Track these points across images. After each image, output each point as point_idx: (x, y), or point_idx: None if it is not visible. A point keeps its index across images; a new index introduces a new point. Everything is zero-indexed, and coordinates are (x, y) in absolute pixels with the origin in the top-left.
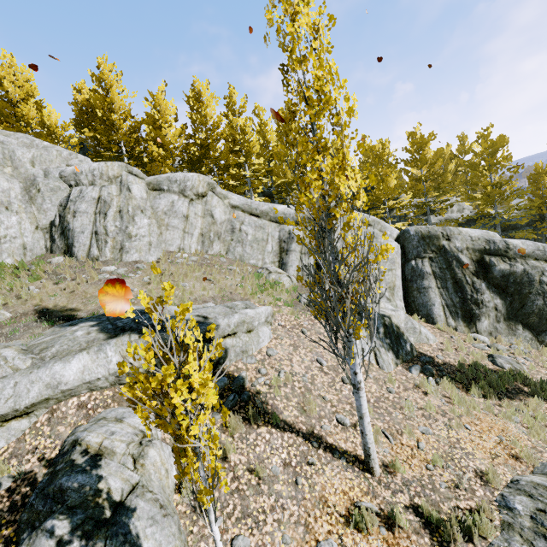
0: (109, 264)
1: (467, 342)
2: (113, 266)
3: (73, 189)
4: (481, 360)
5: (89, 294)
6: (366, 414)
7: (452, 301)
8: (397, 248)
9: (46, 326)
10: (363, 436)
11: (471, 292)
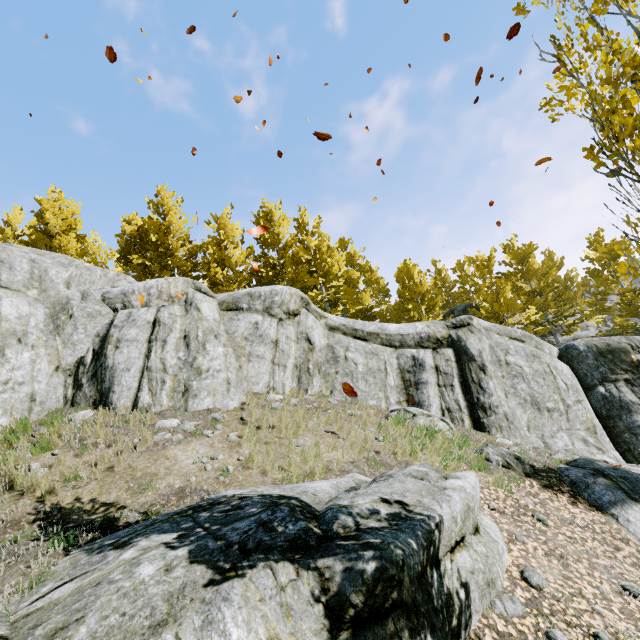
0: (167, 416)
1: None
2: (175, 418)
3: (120, 312)
4: None
5: (139, 471)
6: None
7: None
8: (568, 370)
9: (56, 549)
10: None
11: None
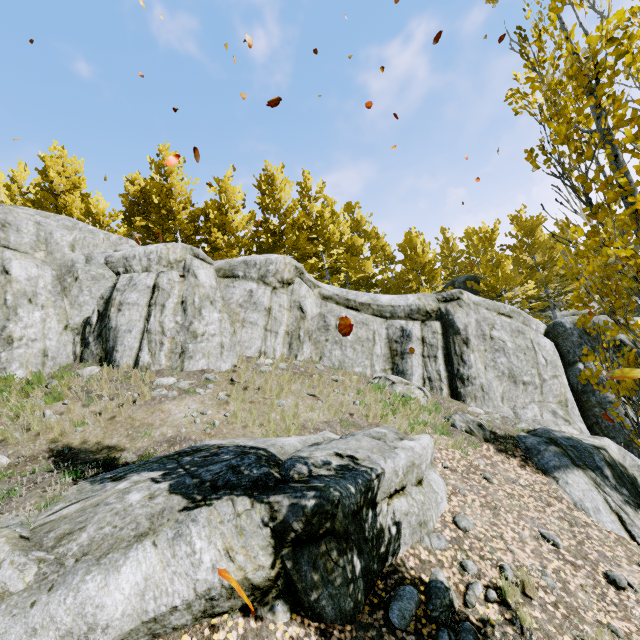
0: (165, 375)
1: None
2: (171, 377)
3: (122, 276)
4: None
5: (137, 421)
6: None
7: None
8: (551, 346)
9: (67, 480)
10: None
11: None
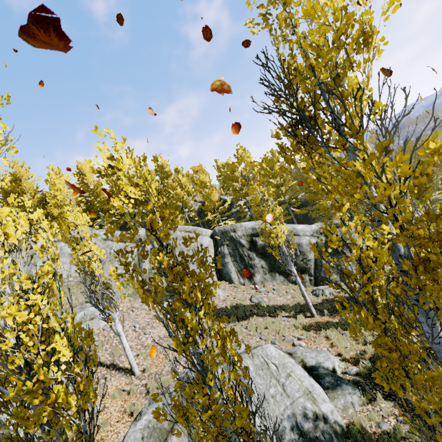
0: None
1: (245, 291)
2: None
3: None
4: (245, 301)
5: None
6: (126, 347)
7: (240, 268)
8: (209, 242)
9: None
10: (127, 357)
11: (248, 261)
